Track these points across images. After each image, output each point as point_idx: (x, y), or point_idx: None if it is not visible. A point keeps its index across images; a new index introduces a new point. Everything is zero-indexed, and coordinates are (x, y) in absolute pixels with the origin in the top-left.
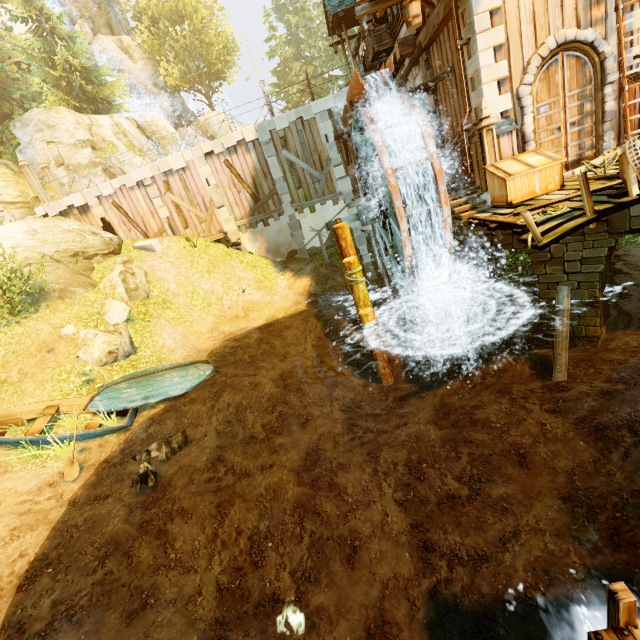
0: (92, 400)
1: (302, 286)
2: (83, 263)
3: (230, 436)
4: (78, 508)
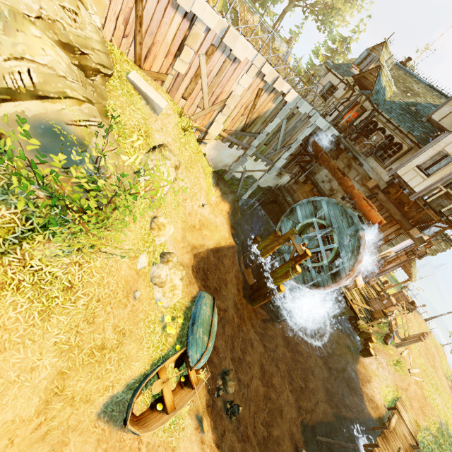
0: (198, 362)
1: (225, 211)
2: (90, 88)
3: (234, 360)
4: (221, 448)
